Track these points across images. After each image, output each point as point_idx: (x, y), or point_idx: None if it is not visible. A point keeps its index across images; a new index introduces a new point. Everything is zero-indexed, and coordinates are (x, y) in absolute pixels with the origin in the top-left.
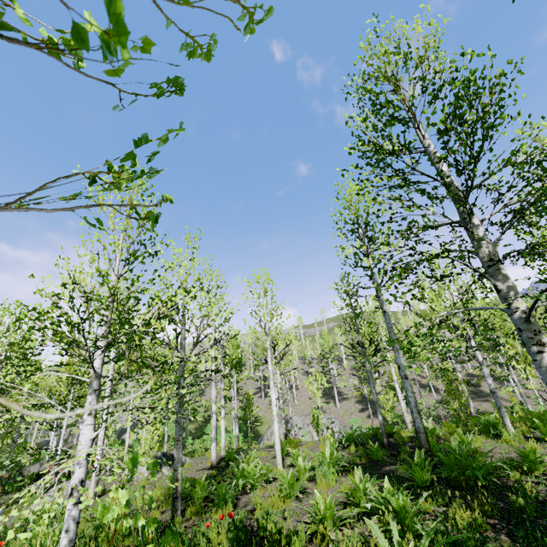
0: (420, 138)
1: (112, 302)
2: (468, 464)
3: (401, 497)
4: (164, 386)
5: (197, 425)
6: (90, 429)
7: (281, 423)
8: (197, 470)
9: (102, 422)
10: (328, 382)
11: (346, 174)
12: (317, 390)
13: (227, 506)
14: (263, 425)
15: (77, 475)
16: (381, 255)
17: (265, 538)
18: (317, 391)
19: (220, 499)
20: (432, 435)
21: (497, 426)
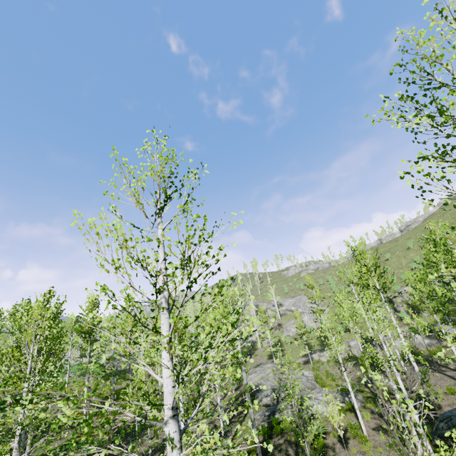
0: None
1: None
2: None
3: None
4: None
5: None
6: None
7: None
8: None
9: None
10: None
11: None
12: None
13: None
14: None
15: None
16: None
17: None
18: None
19: None
20: None
21: None
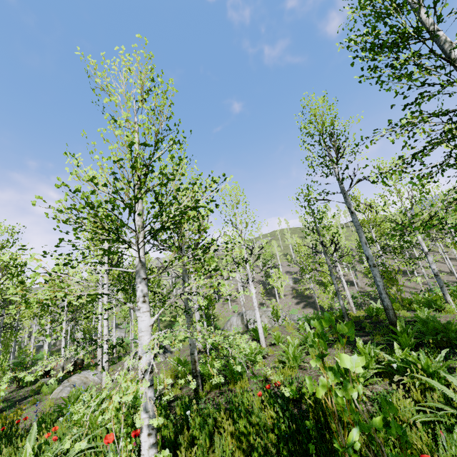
0: (426, 25)
1: (141, 193)
2: (447, 328)
3: (422, 356)
4: (208, 273)
5: (165, 324)
6: (147, 316)
7: (238, 317)
8: (187, 355)
9: (105, 322)
10: (268, 284)
11: (360, 60)
12: (280, 285)
13: (244, 379)
14: (220, 320)
15: (145, 360)
16: (429, 128)
17: (295, 400)
18: (280, 287)
19: (237, 374)
20: (384, 313)
21: (435, 302)
